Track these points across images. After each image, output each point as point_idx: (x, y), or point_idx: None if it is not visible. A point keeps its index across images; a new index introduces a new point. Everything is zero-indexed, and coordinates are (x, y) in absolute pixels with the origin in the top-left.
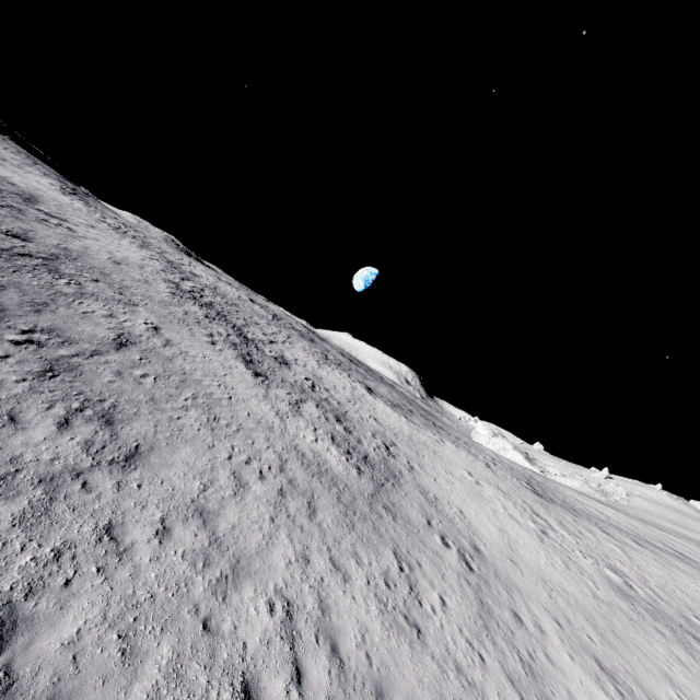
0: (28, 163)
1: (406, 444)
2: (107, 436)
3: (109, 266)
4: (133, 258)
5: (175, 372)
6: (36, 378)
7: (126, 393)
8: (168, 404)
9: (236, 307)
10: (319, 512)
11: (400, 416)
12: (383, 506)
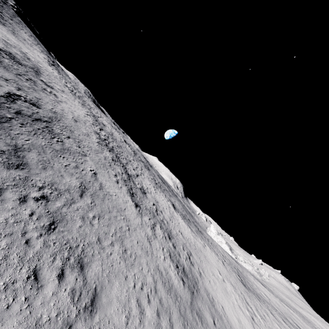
0: (35, 43)
1: (195, 252)
2: (81, 282)
3: (73, 124)
4: (81, 116)
5: (106, 211)
6: (46, 232)
7: (87, 236)
8: (105, 241)
9: (121, 149)
10: (174, 327)
11: (188, 227)
12: (196, 313)
